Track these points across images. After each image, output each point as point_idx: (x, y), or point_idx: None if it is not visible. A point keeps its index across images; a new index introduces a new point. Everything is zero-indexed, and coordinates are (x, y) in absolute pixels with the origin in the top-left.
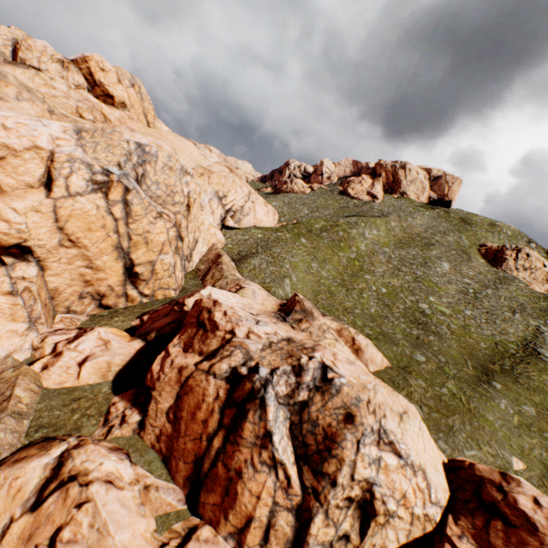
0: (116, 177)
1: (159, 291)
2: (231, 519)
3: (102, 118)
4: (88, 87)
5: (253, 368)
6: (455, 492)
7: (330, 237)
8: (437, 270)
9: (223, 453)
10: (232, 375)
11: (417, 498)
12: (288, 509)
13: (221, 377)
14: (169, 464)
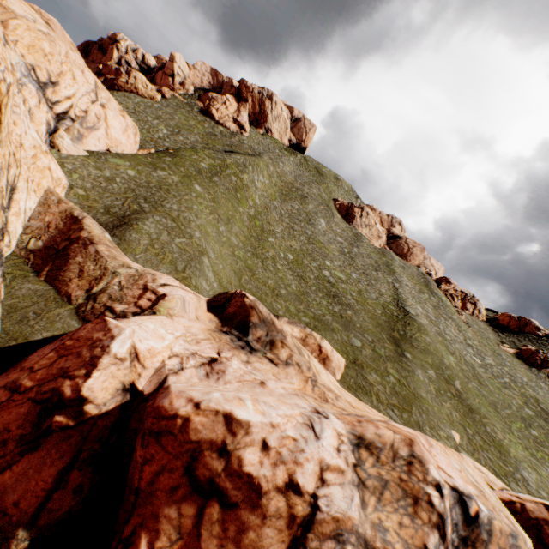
0: None
1: None
2: None
3: None
4: None
5: None
6: None
7: (224, 184)
8: (319, 228)
9: None
10: None
11: None
12: None
13: None
14: None
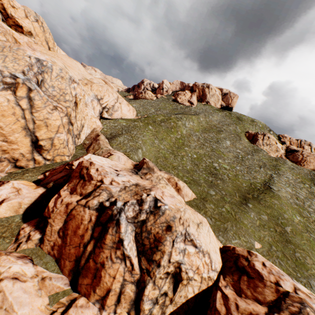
0: (21, 80)
1: (57, 157)
2: (97, 292)
3: (13, 41)
4: (2, 18)
5: (113, 202)
6: (225, 263)
7: (166, 126)
8: (224, 145)
9: (93, 254)
10: (100, 207)
11: (205, 269)
12: (132, 282)
13: (93, 208)
14: (59, 263)
